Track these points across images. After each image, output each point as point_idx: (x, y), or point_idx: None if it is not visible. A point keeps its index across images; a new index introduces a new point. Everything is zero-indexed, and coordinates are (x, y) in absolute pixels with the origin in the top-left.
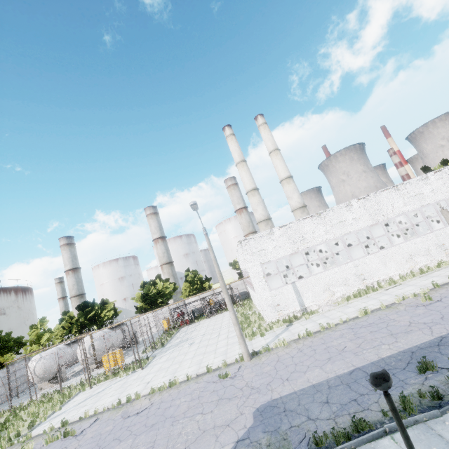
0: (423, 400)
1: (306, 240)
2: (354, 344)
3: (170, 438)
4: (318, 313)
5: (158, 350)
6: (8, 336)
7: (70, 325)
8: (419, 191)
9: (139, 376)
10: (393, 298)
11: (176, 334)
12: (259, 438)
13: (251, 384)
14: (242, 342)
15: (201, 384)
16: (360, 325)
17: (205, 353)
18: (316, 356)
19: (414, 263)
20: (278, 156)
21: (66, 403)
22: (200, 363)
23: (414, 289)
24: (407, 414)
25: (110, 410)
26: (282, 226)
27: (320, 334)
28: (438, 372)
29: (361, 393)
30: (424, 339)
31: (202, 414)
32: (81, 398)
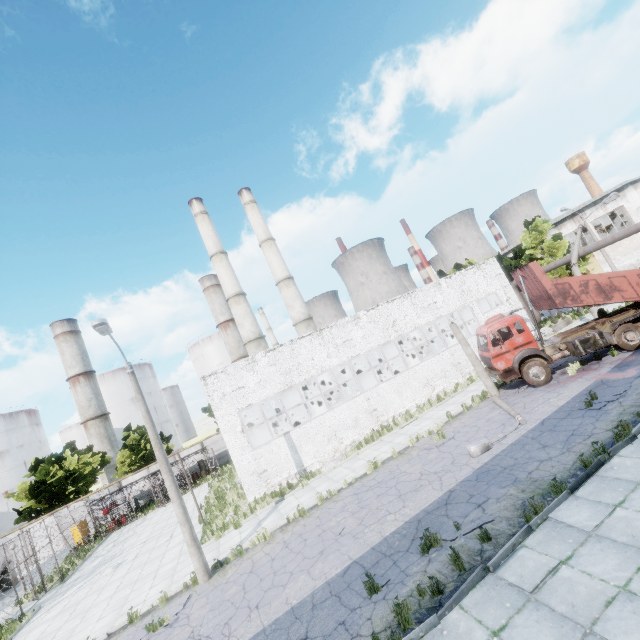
0: (423, 599)
1: (304, 368)
2: (356, 519)
3: None
4: (320, 475)
5: (52, 592)
6: None
7: None
8: (432, 300)
9: None
10: (407, 439)
11: (97, 548)
12: None
13: (199, 632)
14: (195, 551)
15: None
16: (367, 487)
17: (138, 580)
18: (306, 550)
19: (431, 389)
20: (272, 248)
21: None
22: (124, 604)
23: (430, 424)
24: (403, 630)
25: None
26: (269, 350)
27: (317, 511)
28: (443, 548)
29: (353, 606)
30: (433, 497)
31: None
32: None
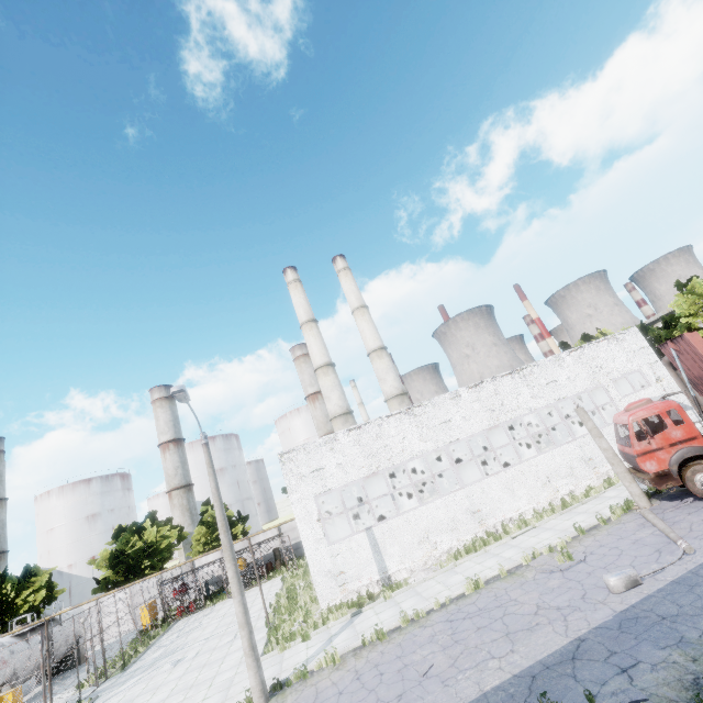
0: None
1: (392, 452)
2: (448, 657)
3: None
4: (407, 587)
5: (111, 680)
6: None
7: None
8: (551, 377)
9: None
10: (520, 555)
11: (162, 636)
12: None
13: None
14: (252, 663)
15: None
16: (464, 614)
17: (193, 686)
18: (381, 689)
19: (553, 489)
20: (365, 316)
21: None
22: None
23: (551, 537)
24: None
25: None
26: (353, 428)
27: (399, 636)
28: None
29: None
30: (553, 644)
31: None
32: None
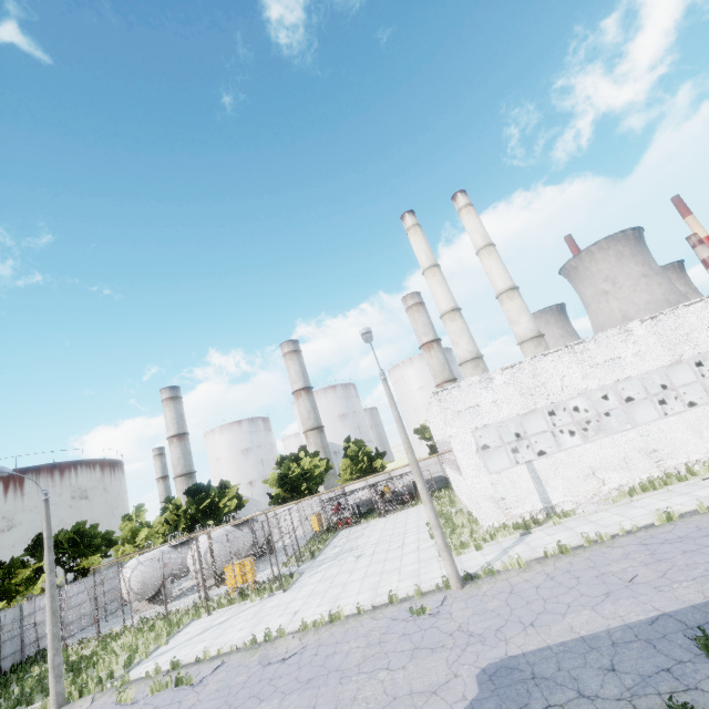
0: None
1: (550, 390)
2: (653, 571)
3: (339, 703)
4: (577, 516)
5: (307, 563)
6: (94, 529)
7: (176, 517)
8: None
9: (280, 602)
10: None
11: (332, 540)
12: None
13: (467, 628)
14: (447, 556)
15: (382, 622)
16: (660, 540)
17: (384, 572)
18: (582, 588)
19: None
20: (492, 255)
21: (175, 634)
22: (377, 587)
23: None
24: None
25: (240, 650)
26: (506, 367)
27: (584, 552)
28: None
29: (678, 658)
30: None
31: (388, 671)
32: (195, 629)
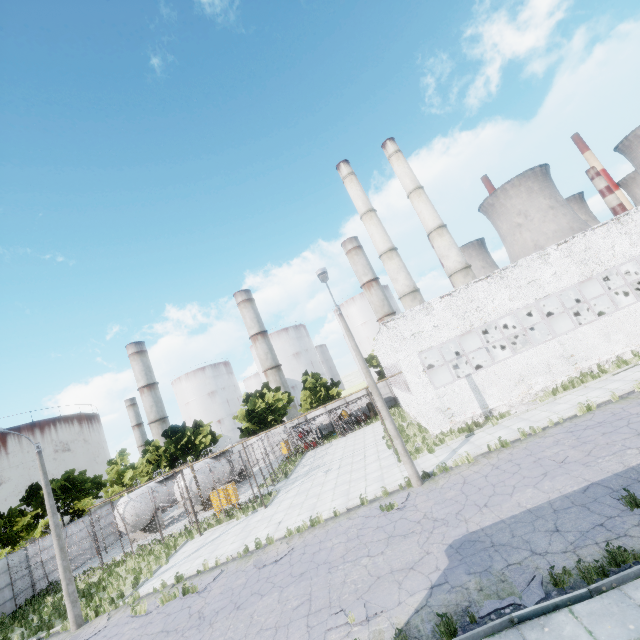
0: None
1: (483, 312)
2: (580, 451)
3: (332, 588)
4: (512, 416)
5: (282, 482)
6: (83, 476)
7: (157, 457)
8: None
9: (263, 516)
10: (628, 385)
11: (301, 461)
12: (463, 581)
13: (432, 515)
14: (407, 460)
15: (357, 520)
16: (583, 427)
17: (351, 481)
18: (523, 472)
19: None
20: (421, 197)
21: (173, 554)
22: (348, 494)
23: None
24: None
25: (236, 559)
26: (444, 295)
27: (521, 444)
28: None
29: (609, 515)
30: None
31: (369, 557)
32: (191, 548)
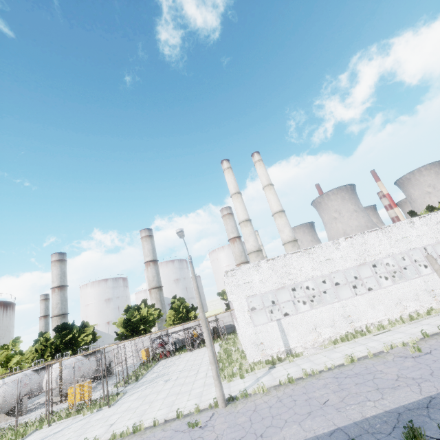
0: None
1: (294, 275)
2: (337, 397)
3: None
4: (303, 356)
5: (131, 385)
6: None
7: (44, 347)
8: (405, 234)
9: (103, 415)
10: (381, 345)
11: (153, 367)
12: None
13: (221, 438)
14: (218, 384)
15: (168, 433)
16: (345, 375)
17: (179, 393)
18: (296, 408)
19: (403, 308)
20: (271, 190)
21: None
22: (172, 405)
23: (403, 337)
24: None
25: None
26: (269, 259)
27: (302, 382)
28: None
29: None
30: (412, 398)
31: None
32: (35, 438)
